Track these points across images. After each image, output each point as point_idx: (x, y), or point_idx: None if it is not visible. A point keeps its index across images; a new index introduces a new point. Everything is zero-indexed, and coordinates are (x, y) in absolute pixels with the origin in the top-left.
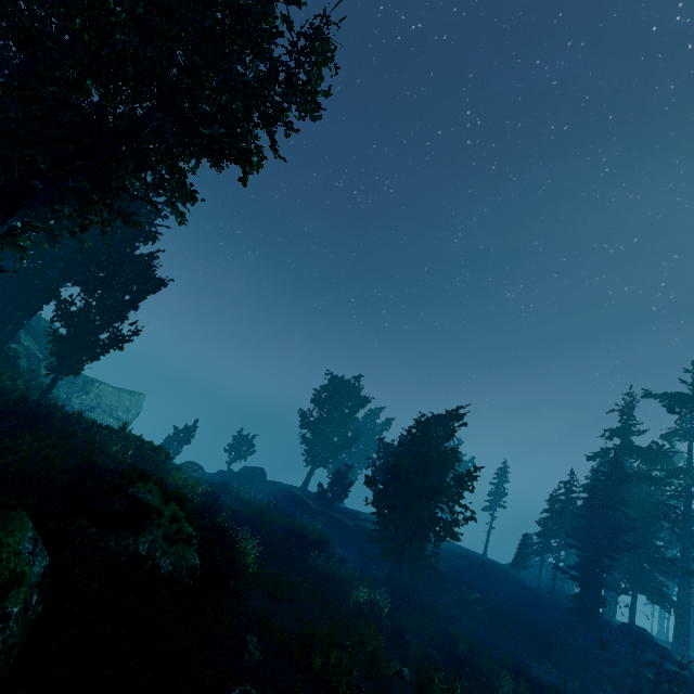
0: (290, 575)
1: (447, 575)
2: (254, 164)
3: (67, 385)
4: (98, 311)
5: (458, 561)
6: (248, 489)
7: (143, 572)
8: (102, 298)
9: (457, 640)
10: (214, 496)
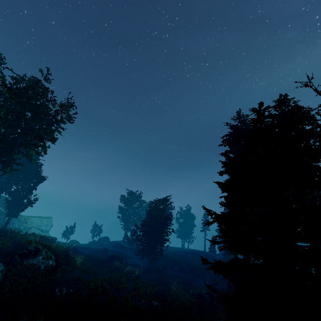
0: (99, 267)
1: (176, 259)
2: (47, 147)
3: (18, 221)
4: (22, 190)
5: (186, 254)
6: (100, 246)
7: (35, 268)
8: (23, 185)
9: (166, 278)
10: (75, 248)
